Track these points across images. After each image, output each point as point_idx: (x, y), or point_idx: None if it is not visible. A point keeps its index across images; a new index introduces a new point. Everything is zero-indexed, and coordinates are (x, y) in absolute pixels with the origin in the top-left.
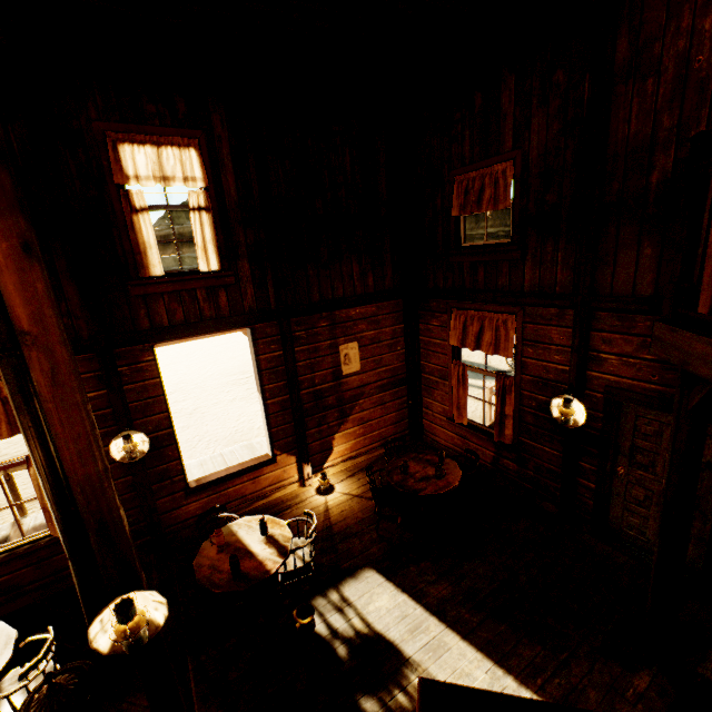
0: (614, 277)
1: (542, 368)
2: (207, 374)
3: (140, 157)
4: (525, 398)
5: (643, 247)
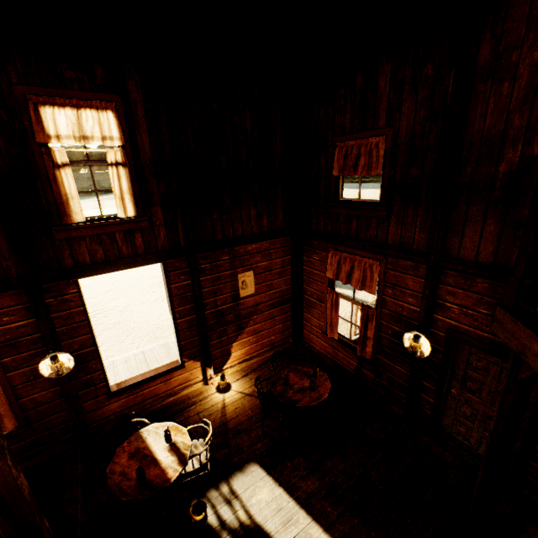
0: (461, 244)
1: (398, 306)
2: (137, 275)
3: (61, 118)
4: (383, 327)
5: (487, 223)
